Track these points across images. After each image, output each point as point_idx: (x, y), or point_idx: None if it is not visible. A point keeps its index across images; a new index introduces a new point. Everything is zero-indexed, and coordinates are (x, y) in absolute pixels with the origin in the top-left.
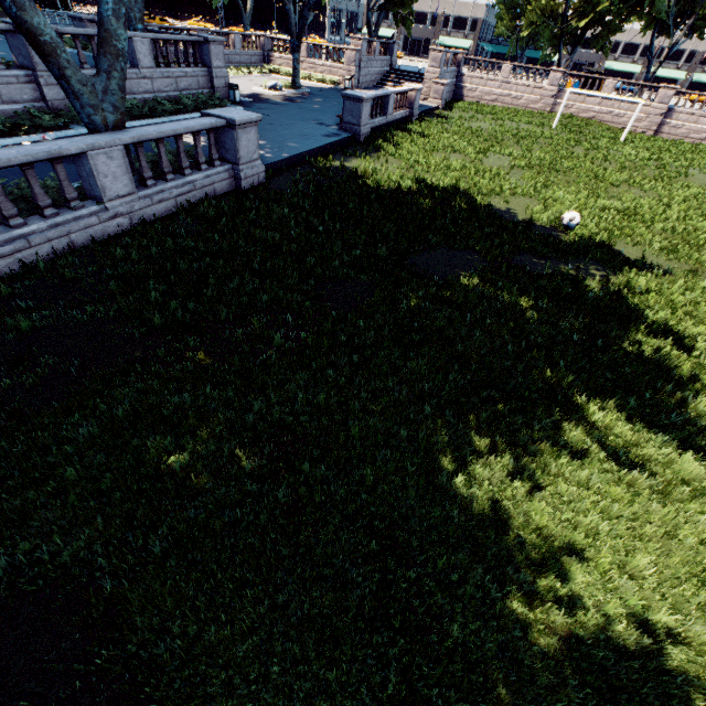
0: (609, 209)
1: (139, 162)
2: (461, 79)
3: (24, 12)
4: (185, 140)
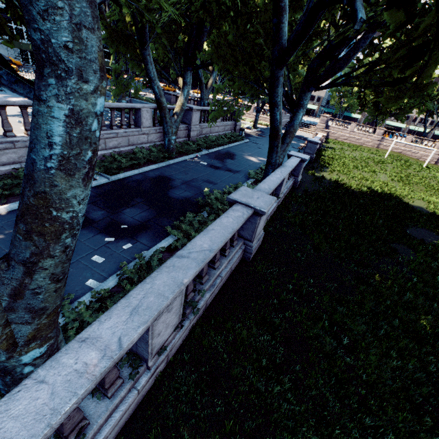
0: None
1: None
2: (328, 128)
3: (280, 125)
4: (250, 159)
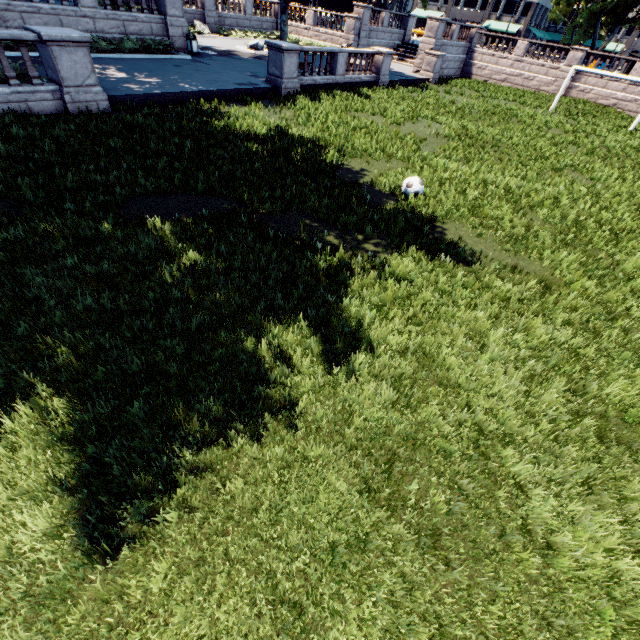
0: (493, 185)
1: None
2: (472, 56)
3: None
4: None
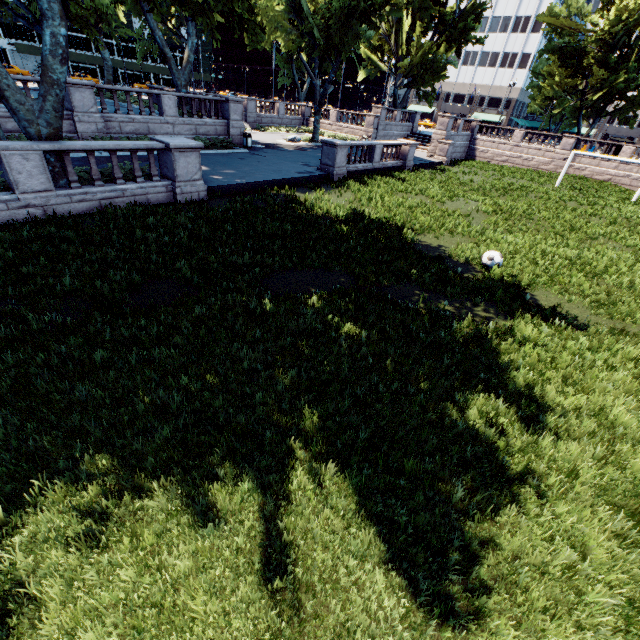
0: (555, 255)
1: (66, 168)
2: (474, 143)
3: None
4: None
